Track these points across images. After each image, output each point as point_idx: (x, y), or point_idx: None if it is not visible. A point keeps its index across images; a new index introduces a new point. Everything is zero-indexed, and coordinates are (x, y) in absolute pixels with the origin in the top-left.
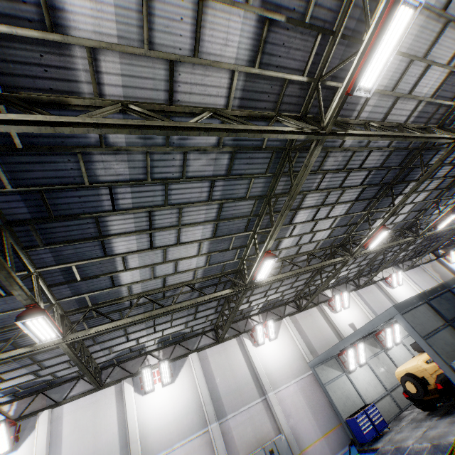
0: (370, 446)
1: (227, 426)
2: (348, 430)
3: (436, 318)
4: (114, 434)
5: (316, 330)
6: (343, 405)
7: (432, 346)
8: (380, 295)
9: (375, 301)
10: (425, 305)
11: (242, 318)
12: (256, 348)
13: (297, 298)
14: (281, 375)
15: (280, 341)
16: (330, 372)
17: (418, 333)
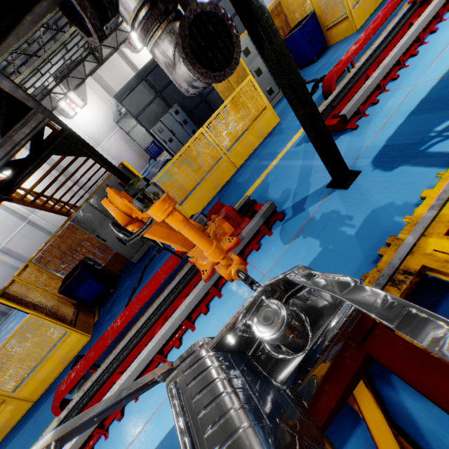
0: (156, 159)
1: (76, 178)
2: (148, 154)
3: (150, 93)
4: (2, 212)
5: (122, 82)
6: (143, 141)
7: (142, 121)
8: None
9: None
10: (143, 83)
11: (44, 96)
12: (72, 120)
13: (92, 50)
14: (102, 133)
15: (91, 105)
16: (131, 122)
17: (132, 115)
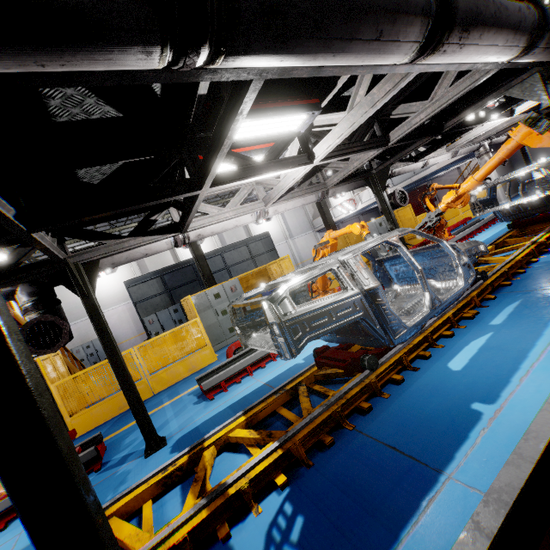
0: None
1: None
2: None
3: (160, 288)
4: None
5: (159, 264)
6: None
7: (139, 308)
8: (241, 231)
9: (233, 237)
10: (158, 278)
11: None
12: None
13: None
14: (113, 300)
15: (118, 274)
16: None
17: (132, 300)
